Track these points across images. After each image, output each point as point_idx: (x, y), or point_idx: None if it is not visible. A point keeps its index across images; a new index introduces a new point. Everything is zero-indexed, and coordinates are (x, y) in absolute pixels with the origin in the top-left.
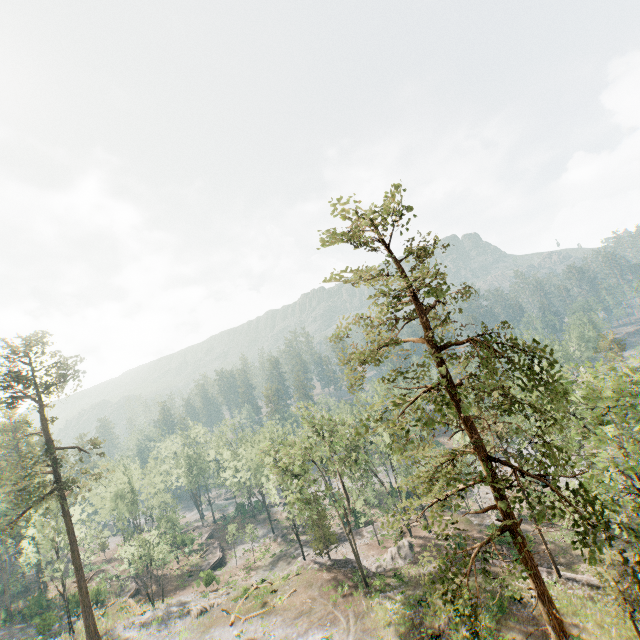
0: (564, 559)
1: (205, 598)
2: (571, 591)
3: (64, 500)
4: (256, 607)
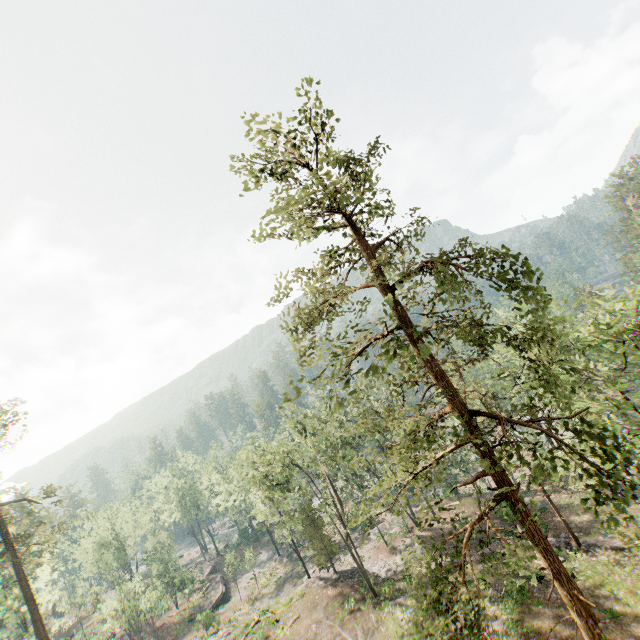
0: (581, 524)
1: None
2: (594, 559)
3: (18, 562)
4: None
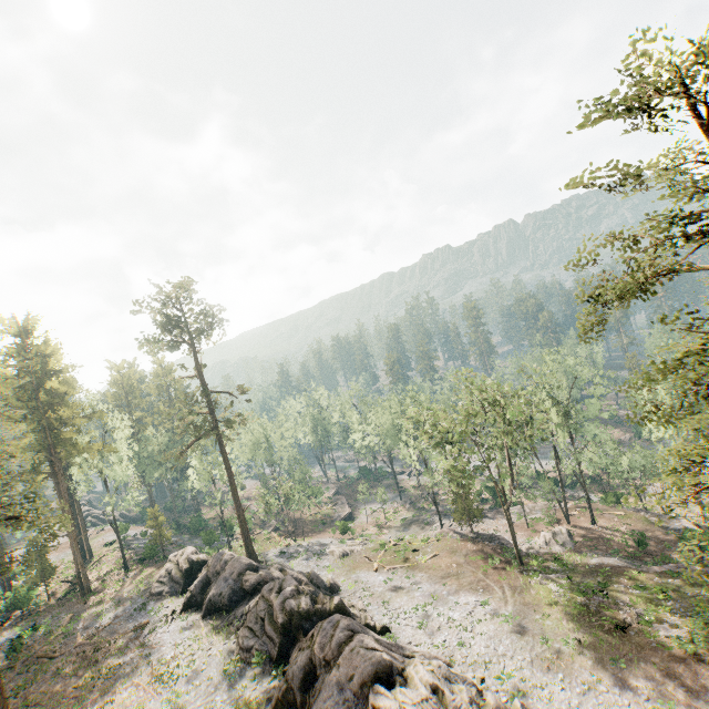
0: None
1: (343, 544)
2: None
3: (221, 439)
4: (398, 561)
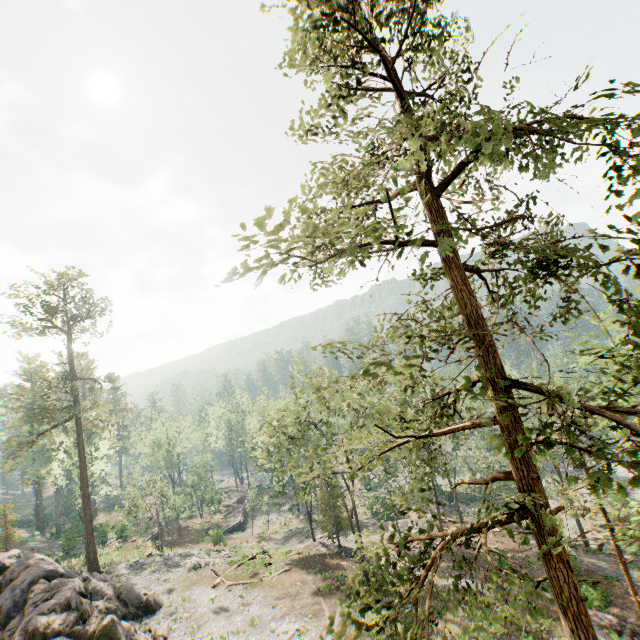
0: None
1: (207, 556)
2: None
3: (80, 428)
4: (245, 576)
